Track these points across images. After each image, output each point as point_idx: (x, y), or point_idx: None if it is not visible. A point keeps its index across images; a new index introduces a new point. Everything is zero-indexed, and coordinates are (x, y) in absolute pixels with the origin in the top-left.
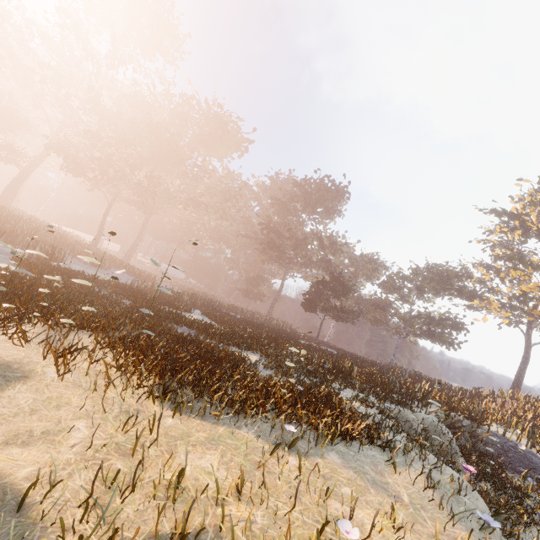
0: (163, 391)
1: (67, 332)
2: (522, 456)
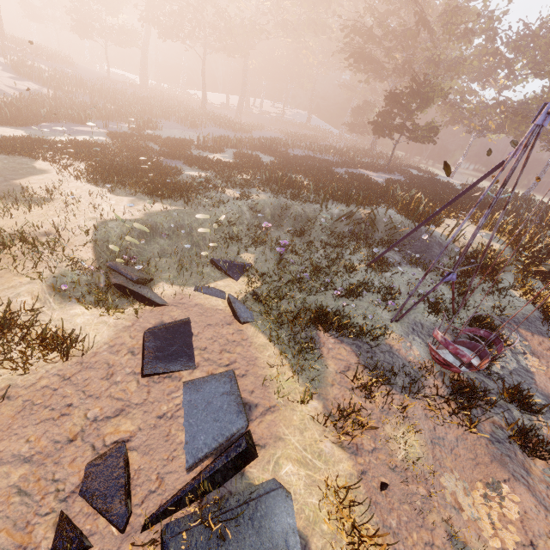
0: (91, 179)
1: (70, 161)
2: (425, 245)
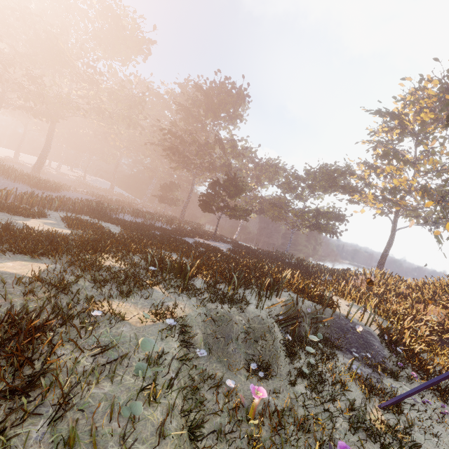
0: None
1: None
2: (359, 336)
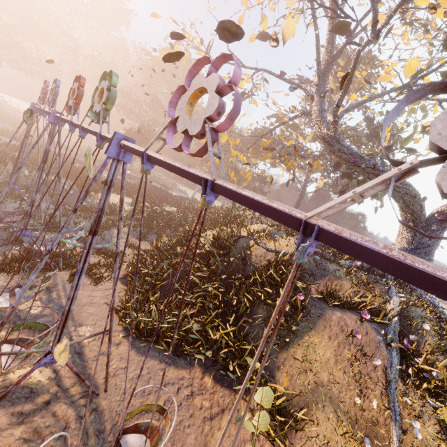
0: None
1: None
2: (73, 197)
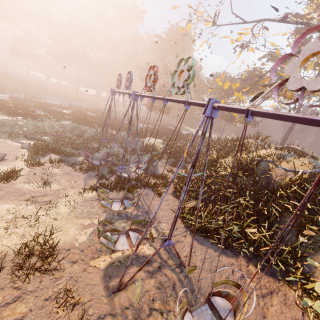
0: None
1: None
2: (130, 142)
